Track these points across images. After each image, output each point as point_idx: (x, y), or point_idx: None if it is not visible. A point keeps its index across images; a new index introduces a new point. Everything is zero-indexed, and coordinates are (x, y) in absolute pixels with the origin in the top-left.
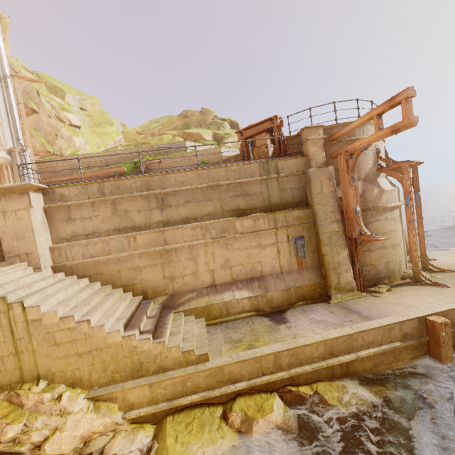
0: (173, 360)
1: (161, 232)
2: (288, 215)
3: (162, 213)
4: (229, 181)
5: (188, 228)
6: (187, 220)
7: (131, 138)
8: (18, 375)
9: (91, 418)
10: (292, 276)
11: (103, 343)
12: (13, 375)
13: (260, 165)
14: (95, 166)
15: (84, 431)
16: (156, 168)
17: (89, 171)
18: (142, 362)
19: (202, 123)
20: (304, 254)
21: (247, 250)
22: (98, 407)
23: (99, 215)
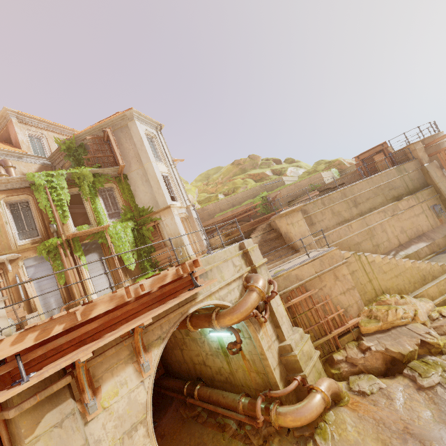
0: (437, 271)
1: (363, 219)
2: (423, 194)
3: (357, 209)
4: (385, 182)
5: (375, 214)
6: (370, 209)
7: (202, 189)
8: (374, 292)
9: (423, 304)
10: (441, 229)
11: (404, 268)
12: (372, 293)
13: (396, 169)
14: (225, 208)
15: (425, 310)
16: (277, 197)
17: (228, 212)
18: (424, 275)
19: (255, 165)
20: (441, 214)
21: (410, 219)
22: (421, 300)
23: (326, 218)
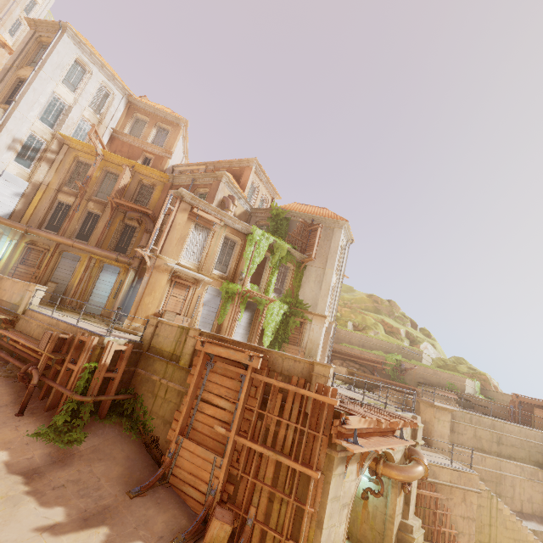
0: None
1: (499, 460)
2: None
3: (498, 447)
4: (537, 442)
5: (513, 464)
6: (510, 457)
7: None
8: (488, 538)
9: None
10: None
11: (525, 538)
12: (486, 537)
13: None
14: (354, 342)
15: None
16: (411, 370)
17: (358, 349)
18: None
19: (390, 314)
20: None
21: (542, 495)
22: None
23: (467, 434)
